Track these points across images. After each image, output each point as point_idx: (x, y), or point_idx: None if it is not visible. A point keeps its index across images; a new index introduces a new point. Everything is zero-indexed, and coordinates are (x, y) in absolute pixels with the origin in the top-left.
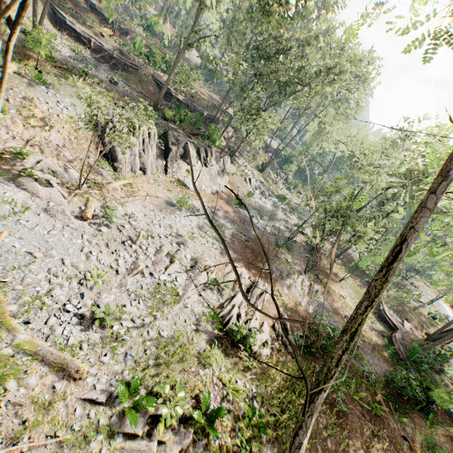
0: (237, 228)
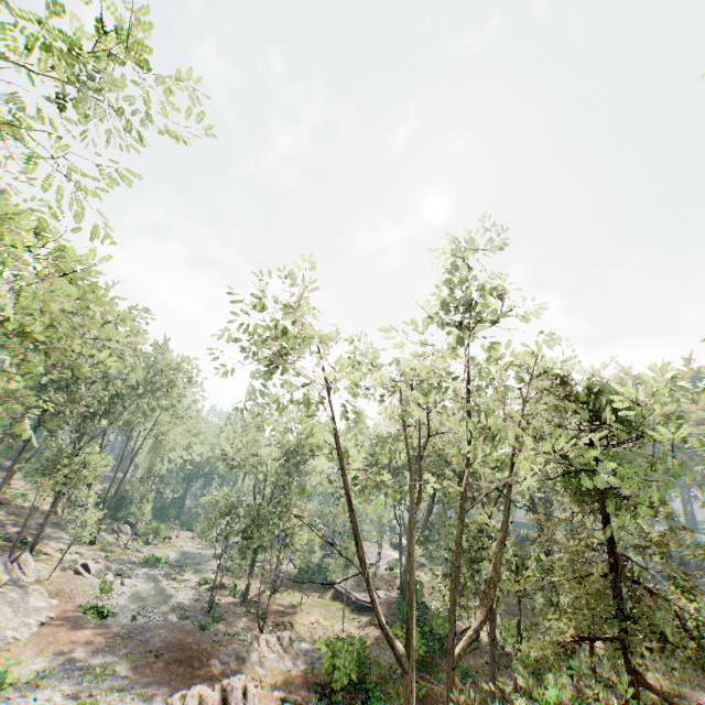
0: (128, 651)
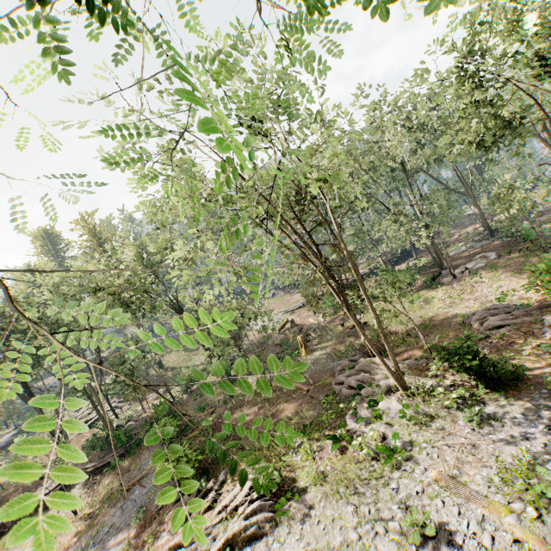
0: None
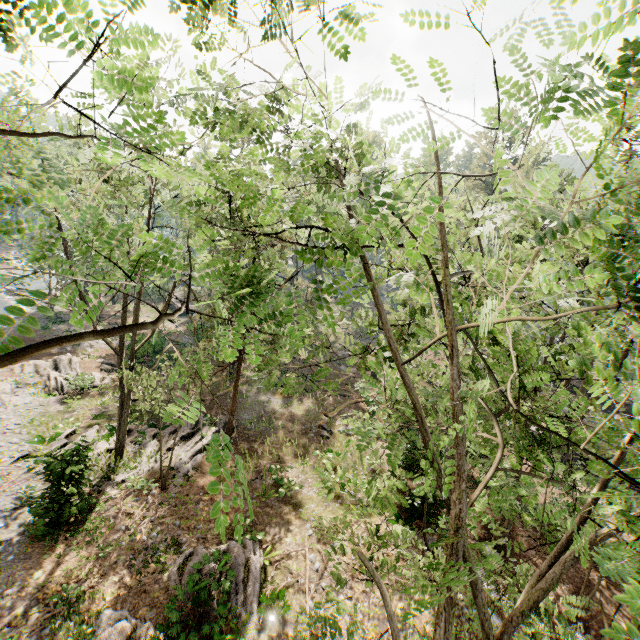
0: None
